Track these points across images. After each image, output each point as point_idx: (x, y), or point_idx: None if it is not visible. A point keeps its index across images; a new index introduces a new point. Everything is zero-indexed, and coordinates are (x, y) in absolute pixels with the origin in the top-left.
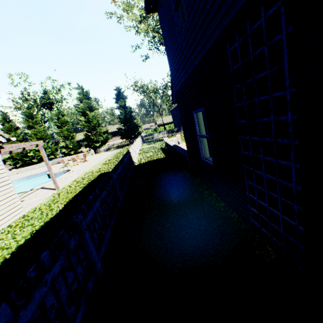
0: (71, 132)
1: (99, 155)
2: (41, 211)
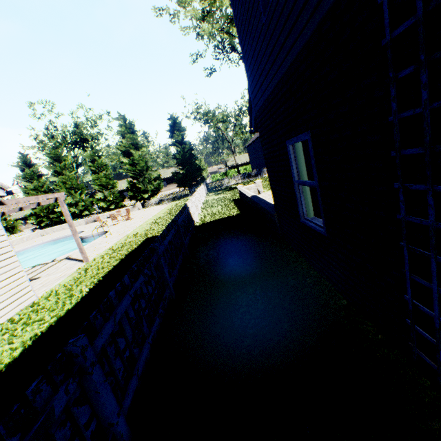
0: (111, 179)
1: (147, 210)
2: (57, 296)
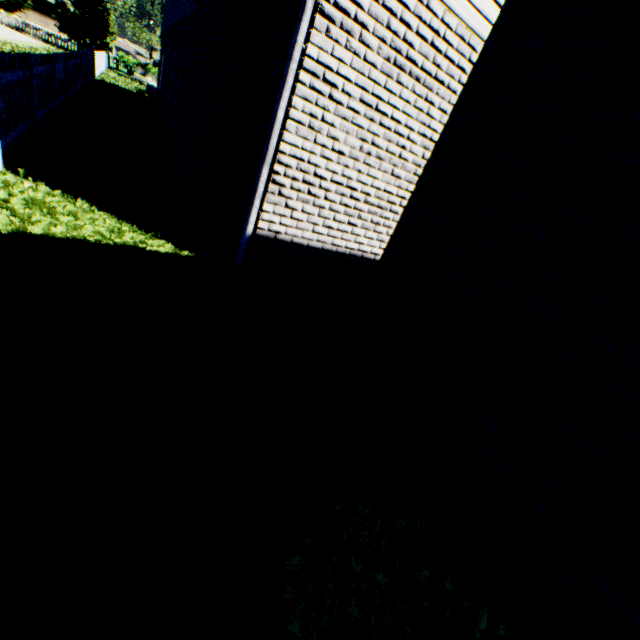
0: None
1: None
2: None
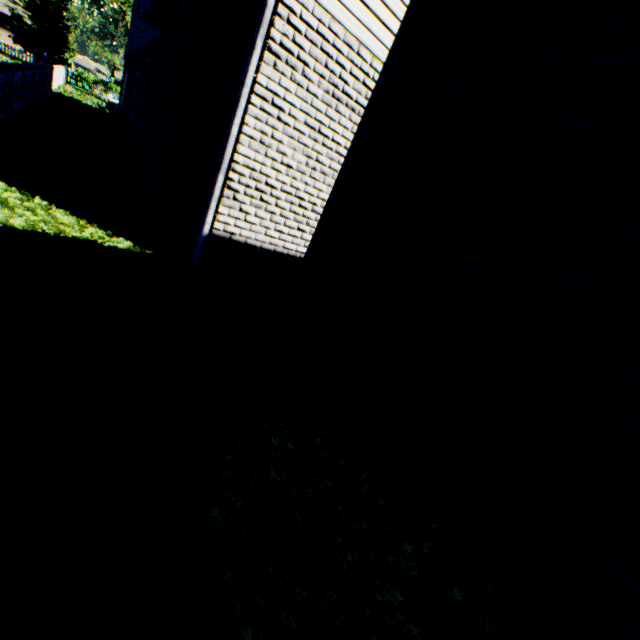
0: None
1: None
2: None
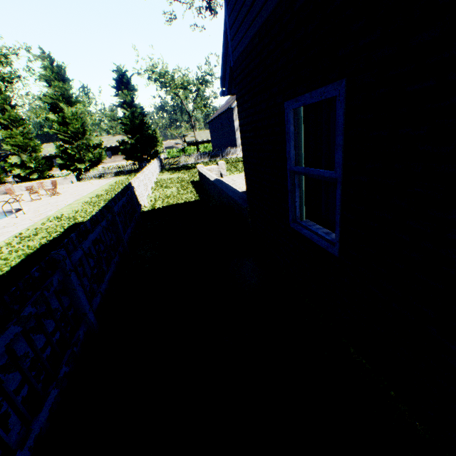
0: (31, 139)
1: (84, 184)
2: None
